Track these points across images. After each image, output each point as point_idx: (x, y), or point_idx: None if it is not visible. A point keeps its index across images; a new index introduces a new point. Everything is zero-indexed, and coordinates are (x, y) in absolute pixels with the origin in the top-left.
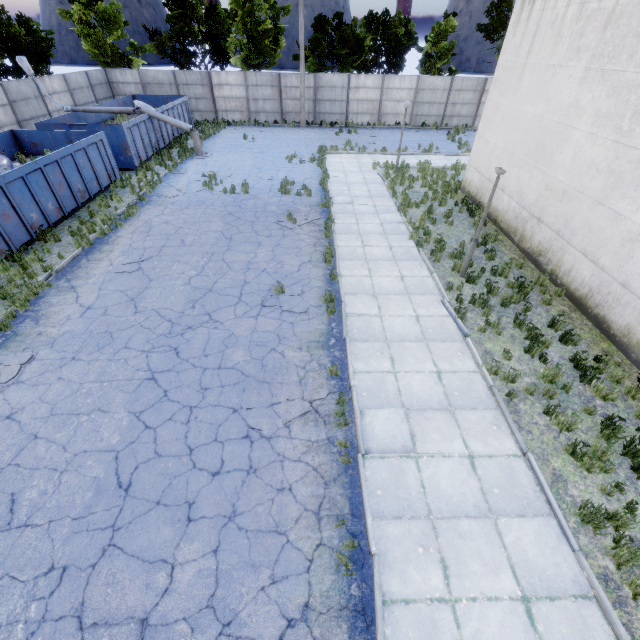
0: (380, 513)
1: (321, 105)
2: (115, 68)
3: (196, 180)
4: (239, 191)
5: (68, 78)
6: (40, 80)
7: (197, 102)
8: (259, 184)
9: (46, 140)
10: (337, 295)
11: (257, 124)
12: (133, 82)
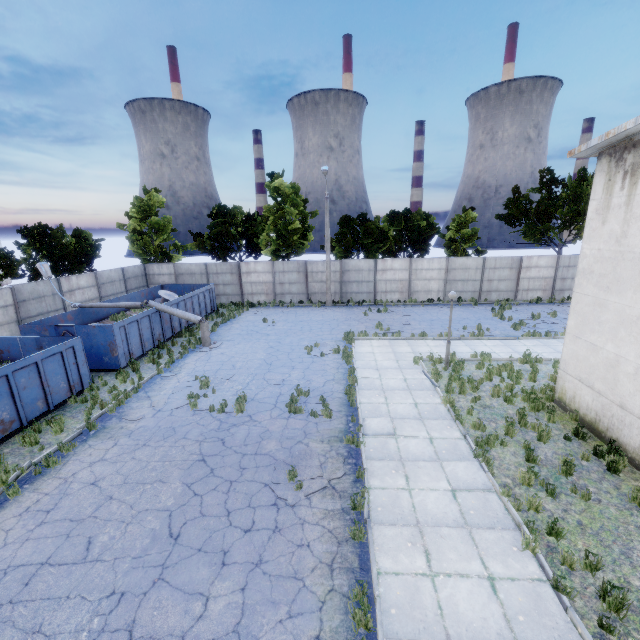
0: None
1: (348, 286)
2: (154, 263)
3: (184, 386)
4: (232, 407)
5: (100, 275)
6: (65, 279)
7: (225, 287)
8: (263, 392)
9: (14, 346)
10: None
11: (281, 305)
12: (168, 273)
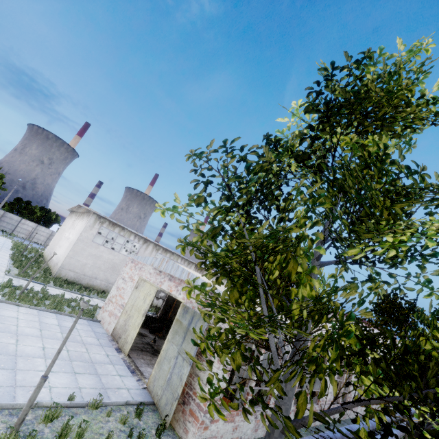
0: None
1: (2, 222)
2: None
3: None
4: None
5: None
6: None
7: None
8: None
9: None
10: None
11: None
12: None
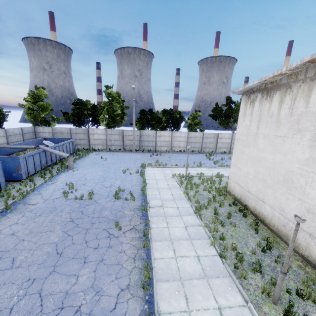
0: None
1: (143, 142)
2: (40, 126)
3: (60, 188)
4: (86, 197)
5: (8, 130)
6: None
7: (80, 140)
8: (101, 190)
9: None
10: None
11: (110, 150)
12: (48, 132)
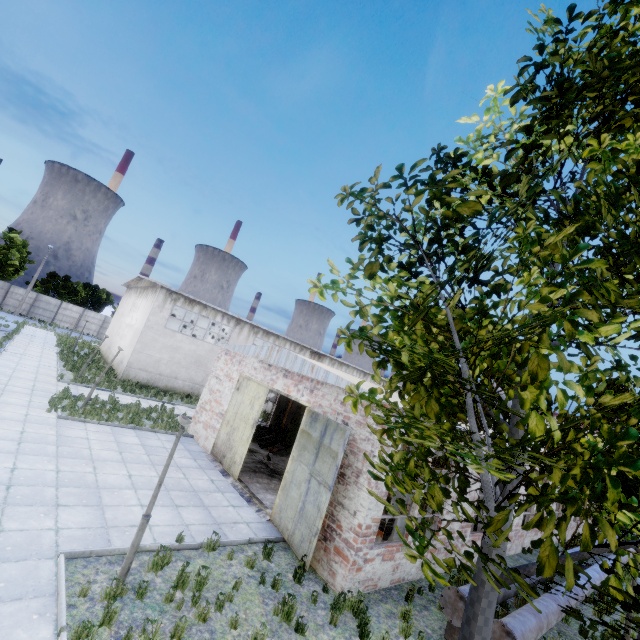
0: (6, 354)
1: (36, 309)
2: None
3: None
4: None
5: None
6: None
7: None
8: None
9: None
10: (9, 341)
11: None
12: None
